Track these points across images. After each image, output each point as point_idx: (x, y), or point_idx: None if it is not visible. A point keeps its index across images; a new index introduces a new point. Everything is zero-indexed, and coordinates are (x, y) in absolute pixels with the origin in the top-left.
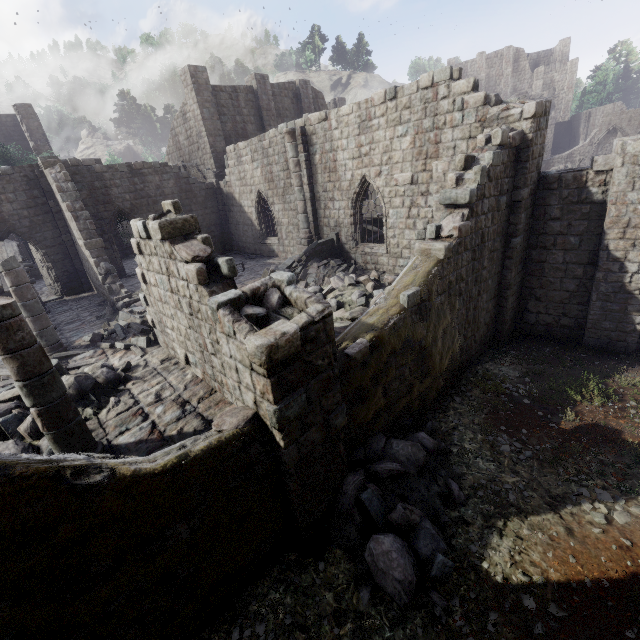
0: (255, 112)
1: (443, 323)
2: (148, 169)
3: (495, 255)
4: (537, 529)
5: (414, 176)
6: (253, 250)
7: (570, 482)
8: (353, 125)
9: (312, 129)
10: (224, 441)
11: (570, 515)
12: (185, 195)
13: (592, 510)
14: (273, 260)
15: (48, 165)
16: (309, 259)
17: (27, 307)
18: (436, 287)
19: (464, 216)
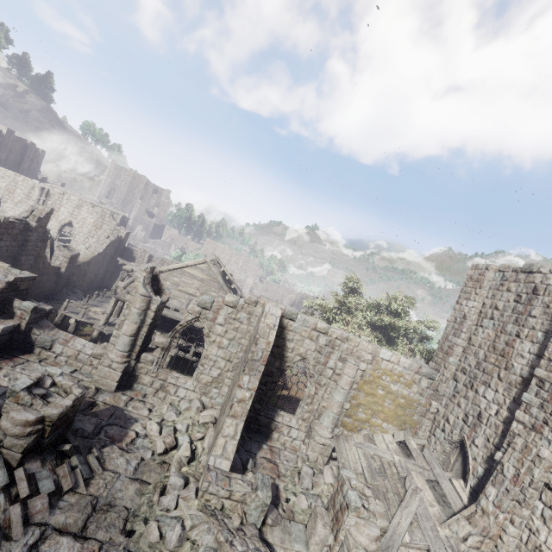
0: None
1: (91, 270)
2: None
3: (108, 261)
4: None
5: (91, 230)
6: None
7: None
8: (74, 204)
9: (54, 193)
10: (57, 266)
11: None
12: None
13: None
14: None
15: None
16: None
17: None
18: (93, 261)
19: (104, 248)
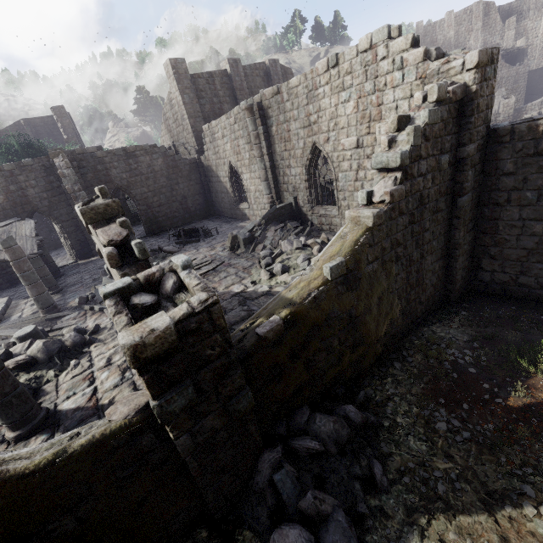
0: (230, 93)
1: (378, 290)
2: (140, 151)
3: (439, 216)
4: (465, 534)
5: (359, 140)
6: (230, 214)
7: (512, 475)
8: (302, 96)
9: (267, 103)
10: (108, 434)
11: (508, 520)
12: (172, 170)
13: (536, 516)
14: (244, 223)
15: (54, 156)
16: (268, 223)
17: (24, 277)
18: (366, 255)
19: (397, 180)
